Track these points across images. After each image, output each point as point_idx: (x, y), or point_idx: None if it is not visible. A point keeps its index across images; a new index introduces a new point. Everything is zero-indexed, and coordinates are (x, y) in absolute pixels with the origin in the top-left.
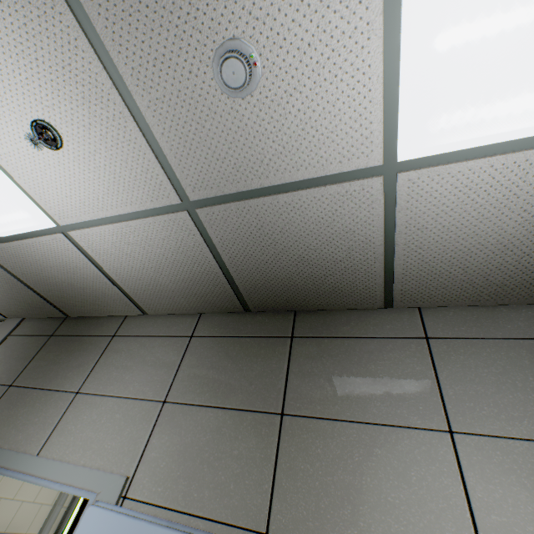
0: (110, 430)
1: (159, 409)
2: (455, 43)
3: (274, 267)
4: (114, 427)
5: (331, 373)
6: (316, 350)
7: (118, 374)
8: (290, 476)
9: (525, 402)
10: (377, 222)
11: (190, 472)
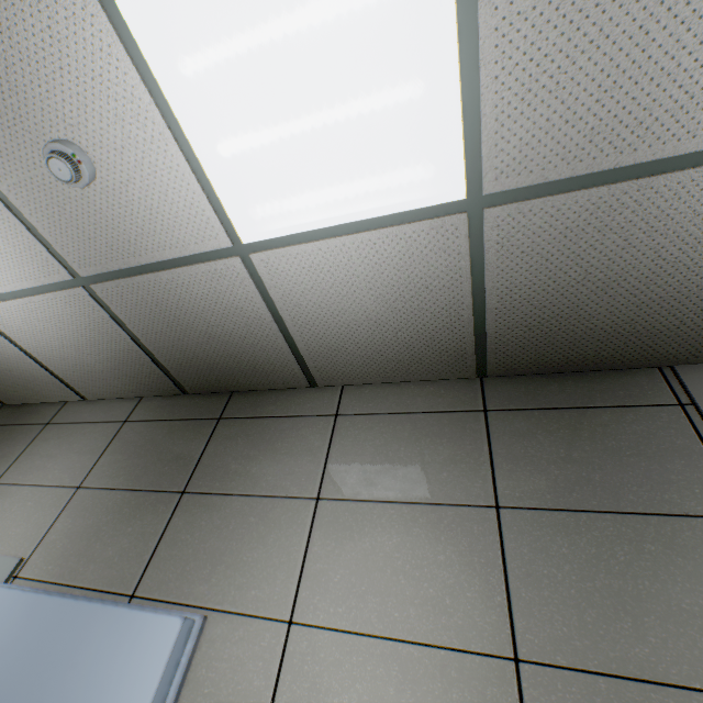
0: (19, 517)
1: (72, 494)
2: (235, 152)
3: (189, 344)
4: (24, 515)
5: (241, 452)
6: (236, 431)
7: (42, 462)
8: (170, 546)
9: (388, 470)
10: (257, 299)
11: (83, 550)
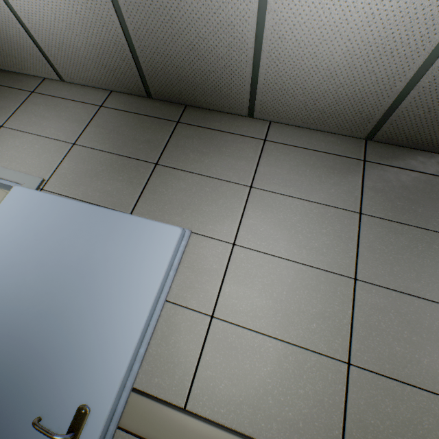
0: (31, 153)
1: (70, 148)
2: None
3: (171, 51)
4: (34, 153)
5: (196, 148)
6: (192, 134)
7: (37, 120)
8: (152, 193)
9: (297, 180)
10: (252, 20)
11: (88, 183)
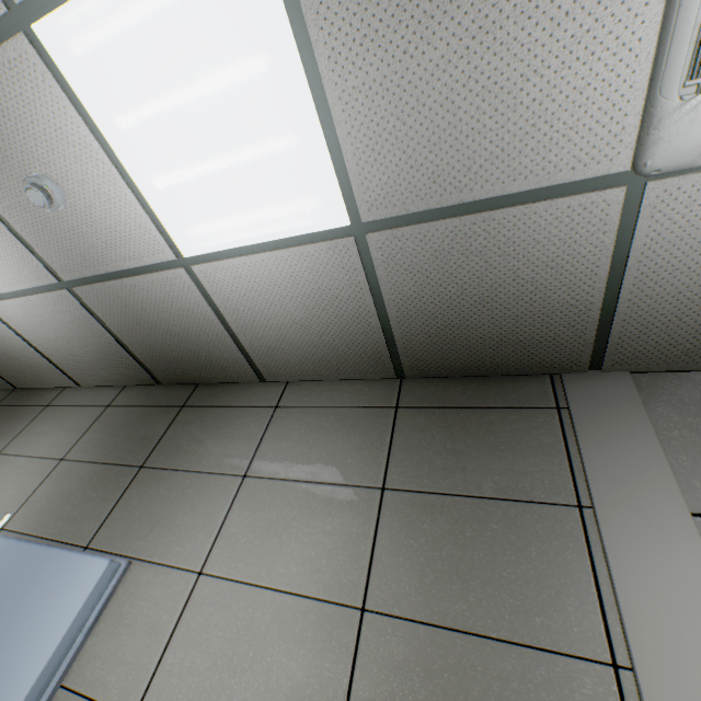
0: (12, 482)
1: (56, 465)
2: (166, 185)
3: (156, 340)
4: (16, 480)
5: (194, 435)
6: (194, 417)
7: (37, 438)
8: (123, 510)
9: (305, 454)
10: (204, 303)
11: (56, 510)
